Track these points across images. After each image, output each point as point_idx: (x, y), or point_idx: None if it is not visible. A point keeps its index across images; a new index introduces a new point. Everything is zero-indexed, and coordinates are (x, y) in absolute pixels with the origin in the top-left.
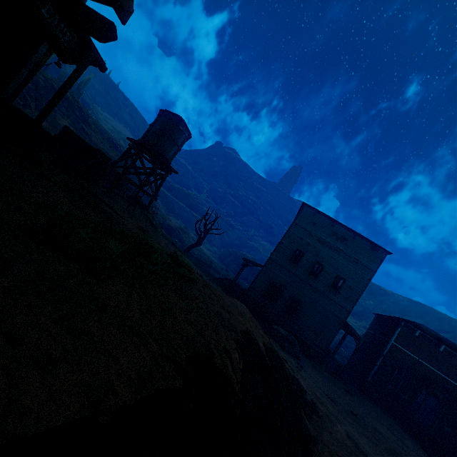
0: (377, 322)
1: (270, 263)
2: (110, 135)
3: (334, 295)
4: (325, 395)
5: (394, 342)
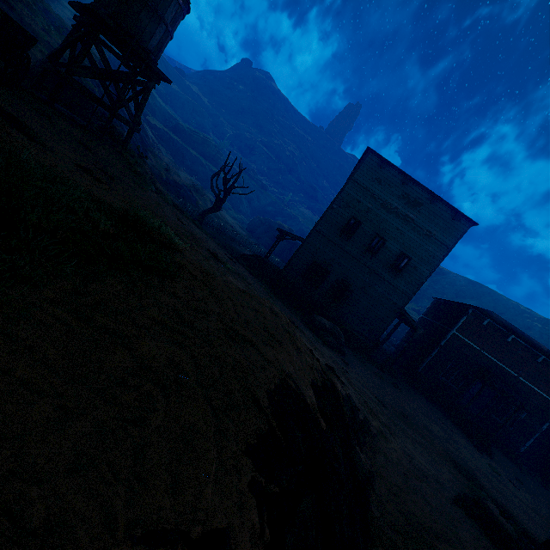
0: (436, 308)
1: (314, 236)
2: (64, 23)
3: (394, 278)
4: (374, 398)
5: (456, 332)
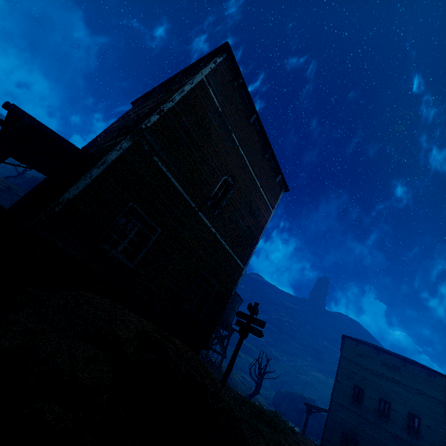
0: None
1: (334, 407)
2: None
3: (417, 441)
4: None
5: None
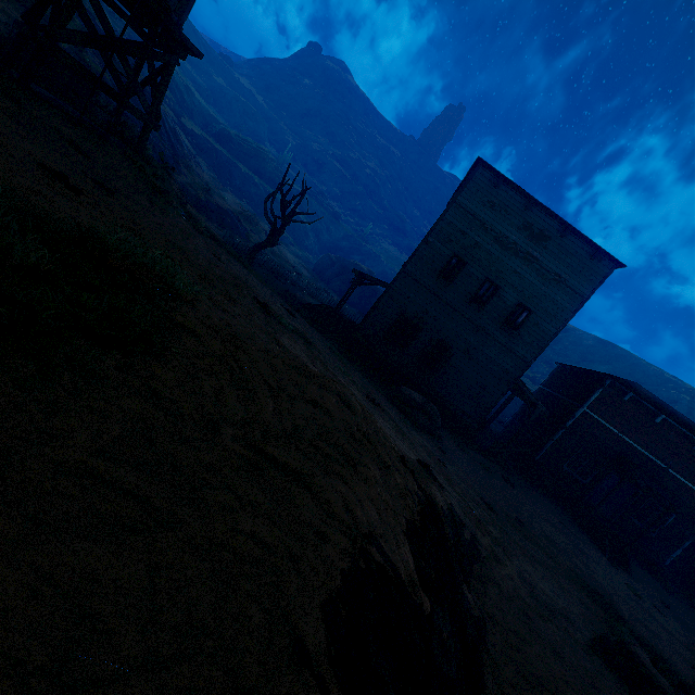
0: (560, 376)
1: (402, 281)
2: None
3: (508, 338)
4: (481, 500)
5: (587, 409)
